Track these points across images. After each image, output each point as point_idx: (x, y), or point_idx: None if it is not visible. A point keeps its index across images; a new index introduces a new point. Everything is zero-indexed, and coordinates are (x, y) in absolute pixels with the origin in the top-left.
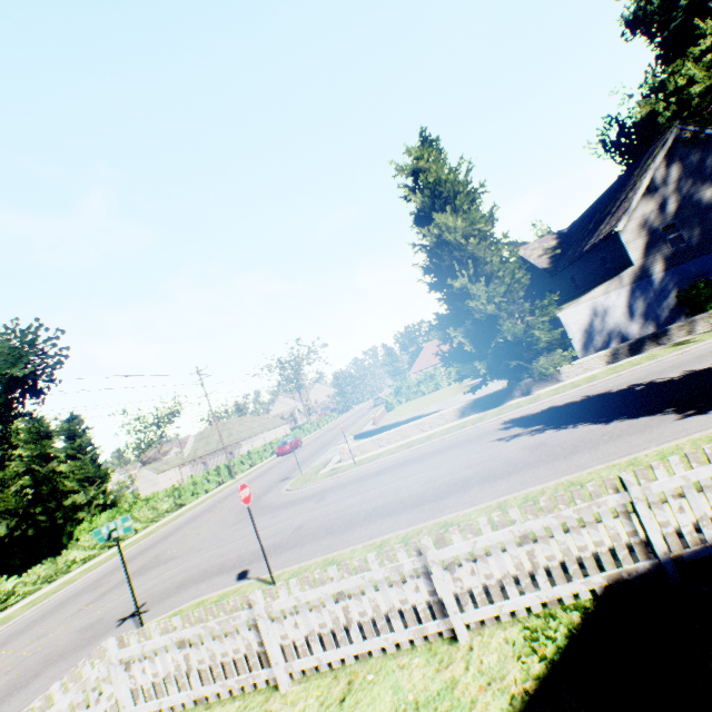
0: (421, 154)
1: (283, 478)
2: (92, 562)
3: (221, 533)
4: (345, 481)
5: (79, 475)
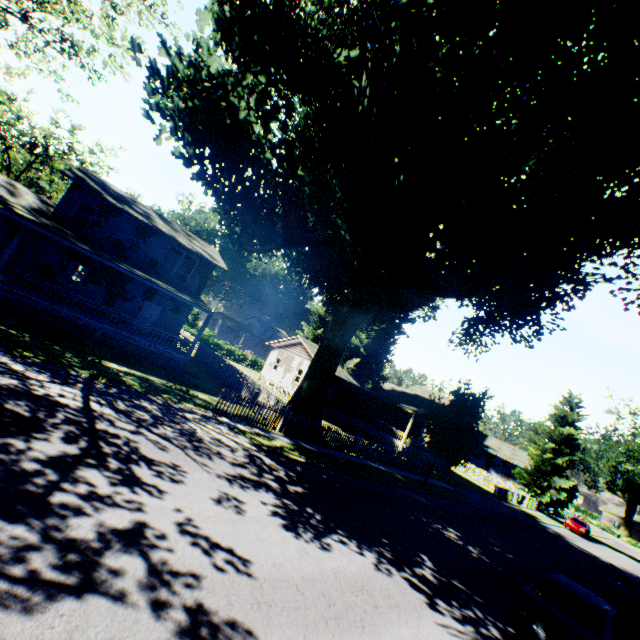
0: None
1: None
2: None
3: None
4: None
5: None
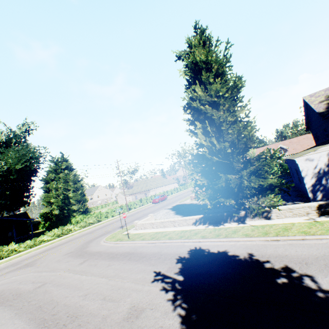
0: (190, 42)
1: (122, 225)
2: (47, 243)
3: (55, 258)
4: (108, 251)
5: (75, 198)
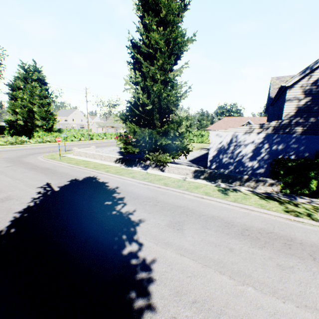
0: None
1: (70, 150)
2: None
3: None
4: (36, 164)
5: (39, 114)
